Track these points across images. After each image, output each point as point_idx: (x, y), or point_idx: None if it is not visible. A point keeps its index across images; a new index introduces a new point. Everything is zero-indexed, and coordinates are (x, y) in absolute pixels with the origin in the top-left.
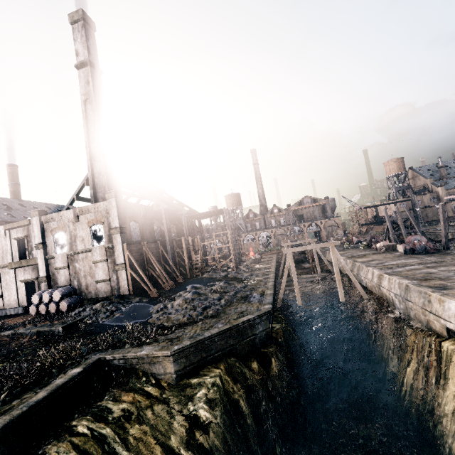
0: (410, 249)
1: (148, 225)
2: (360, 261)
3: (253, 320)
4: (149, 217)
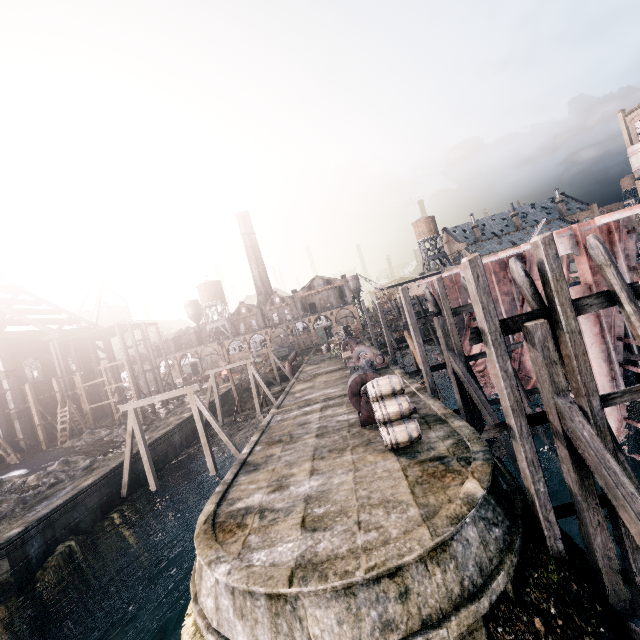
0: (355, 366)
1: None
2: (291, 392)
3: None
4: None
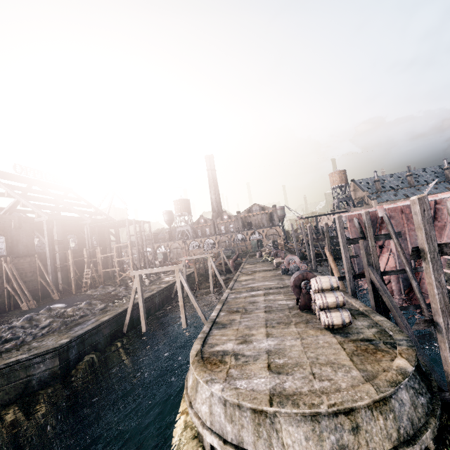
0: (285, 268)
1: (24, 238)
2: (238, 280)
3: (27, 360)
4: (28, 228)
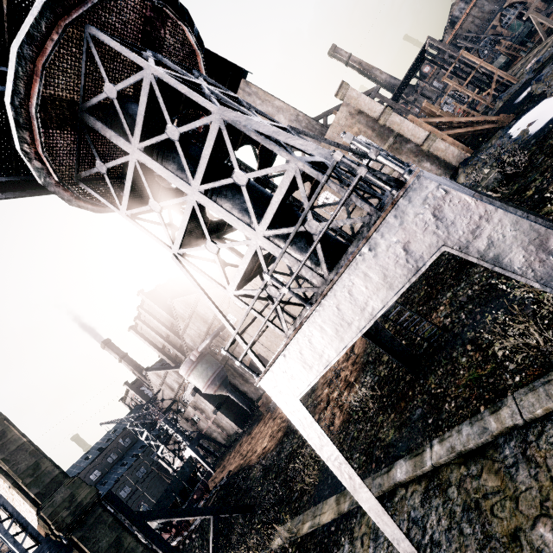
0: None
1: None
2: None
3: None
4: None
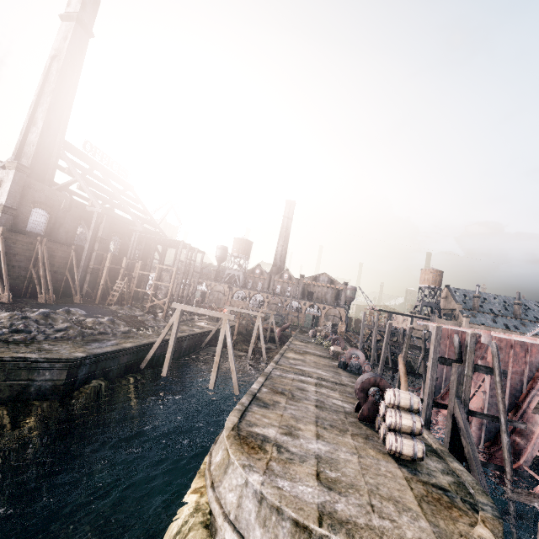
0: (345, 362)
1: (69, 223)
2: (285, 356)
3: (36, 361)
4: (76, 214)
